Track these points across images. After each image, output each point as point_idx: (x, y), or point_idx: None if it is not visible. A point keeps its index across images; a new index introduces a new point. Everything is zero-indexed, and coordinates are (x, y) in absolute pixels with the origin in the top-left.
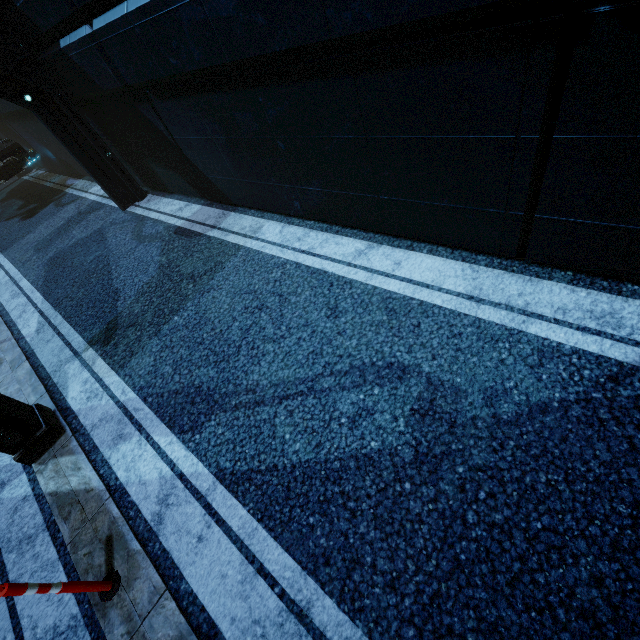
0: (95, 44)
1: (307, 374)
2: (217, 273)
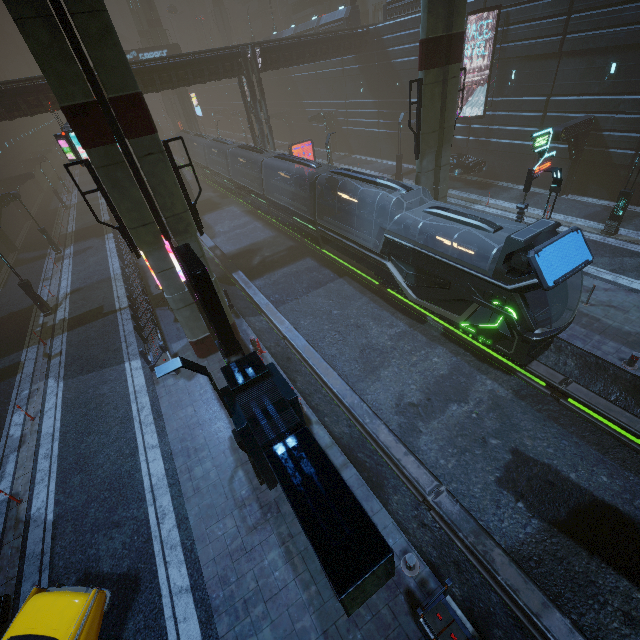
0: (632, 155)
1: None
2: None
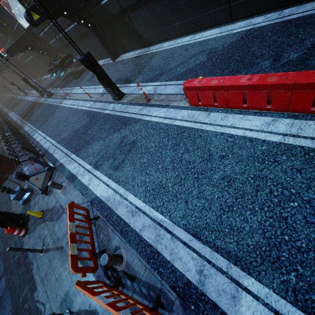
0: None
1: (182, 61)
2: (152, 58)
